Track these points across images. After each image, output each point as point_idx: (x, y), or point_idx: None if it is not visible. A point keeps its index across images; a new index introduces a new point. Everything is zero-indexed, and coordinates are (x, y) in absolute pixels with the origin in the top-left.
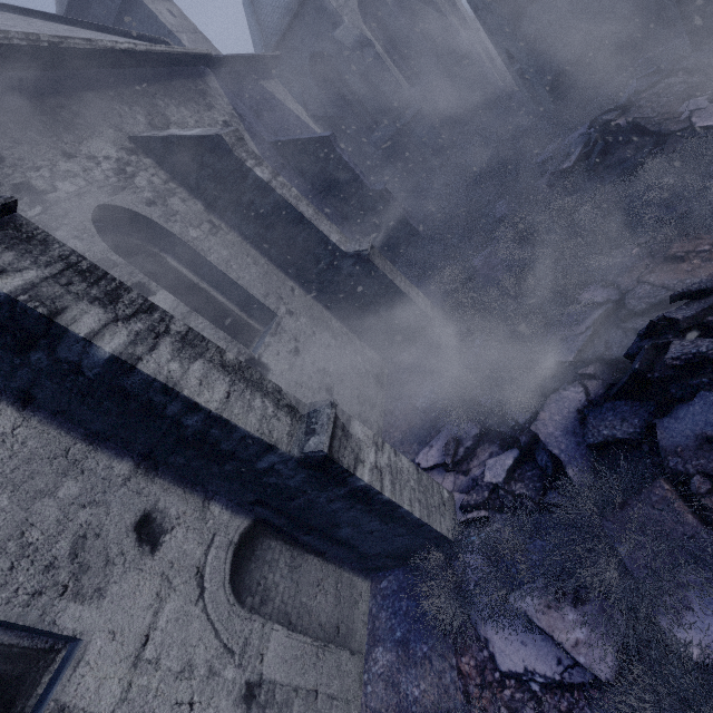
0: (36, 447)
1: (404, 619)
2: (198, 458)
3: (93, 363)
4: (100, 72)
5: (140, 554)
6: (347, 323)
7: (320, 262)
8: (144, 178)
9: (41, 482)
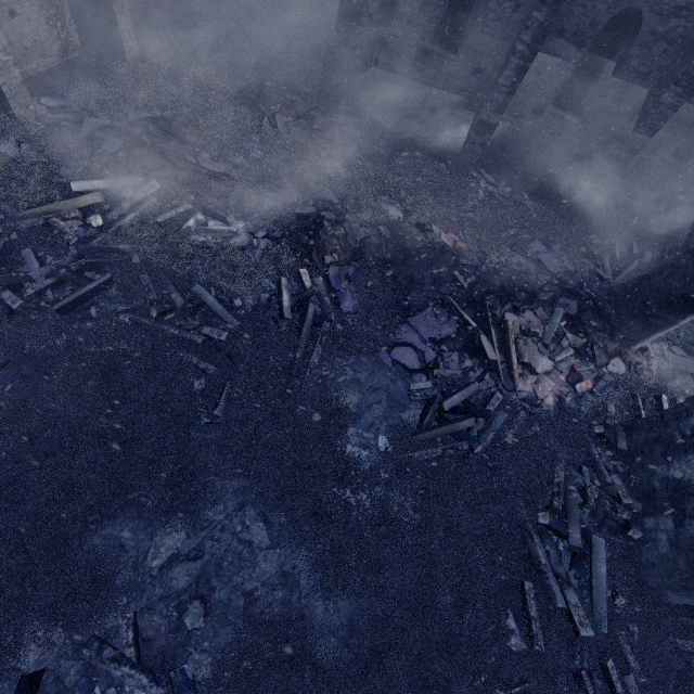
0: None
1: None
2: None
3: None
4: None
5: None
6: None
7: None
8: None
9: None
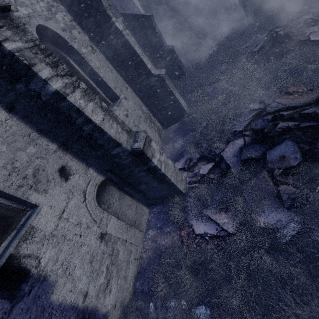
0: (16, 130)
1: (161, 221)
2: (87, 147)
3: (46, 93)
4: None
5: (61, 181)
6: (149, 108)
7: (141, 77)
8: (60, 16)
9: (19, 145)
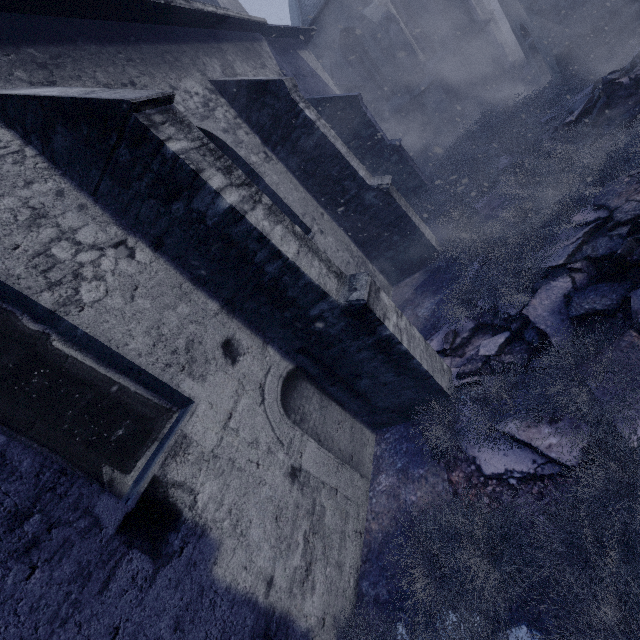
0: (163, 277)
1: (404, 456)
2: (267, 304)
3: (214, 213)
4: (190, 30)
5: (225, 363)
6: (362, 249)
7: (347, 193)
8: (220, 113)
9: (167, 300)
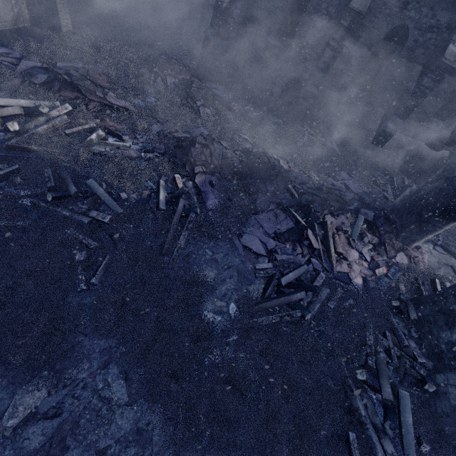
0: None
1: None
2: None
3: None
4: None
5: None
6: None
7: None
8: None
9: None
